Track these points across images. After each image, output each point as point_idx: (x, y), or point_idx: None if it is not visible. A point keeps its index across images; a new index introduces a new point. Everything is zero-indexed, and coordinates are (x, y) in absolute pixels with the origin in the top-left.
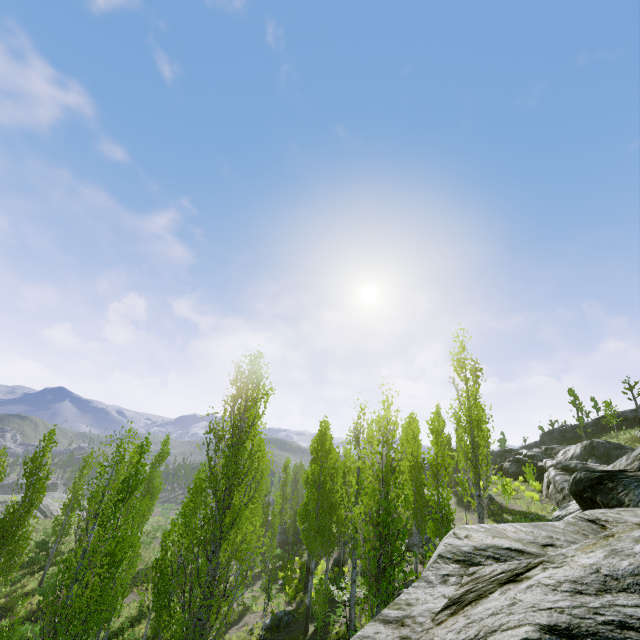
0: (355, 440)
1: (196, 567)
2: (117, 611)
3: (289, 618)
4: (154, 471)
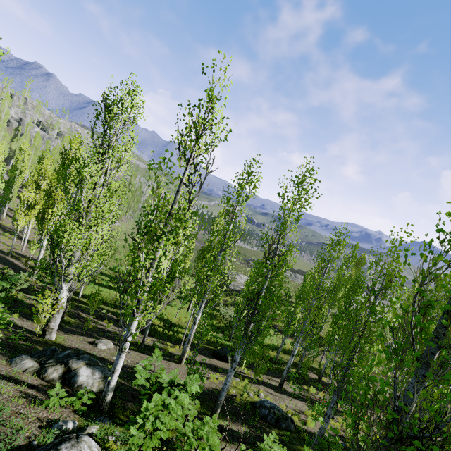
0: (183, 149)
1: (56, 229)
2: (269, 335)
3: (269, 416)
4: (340, 269)
